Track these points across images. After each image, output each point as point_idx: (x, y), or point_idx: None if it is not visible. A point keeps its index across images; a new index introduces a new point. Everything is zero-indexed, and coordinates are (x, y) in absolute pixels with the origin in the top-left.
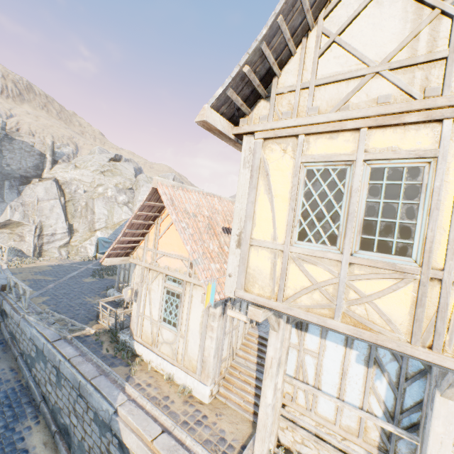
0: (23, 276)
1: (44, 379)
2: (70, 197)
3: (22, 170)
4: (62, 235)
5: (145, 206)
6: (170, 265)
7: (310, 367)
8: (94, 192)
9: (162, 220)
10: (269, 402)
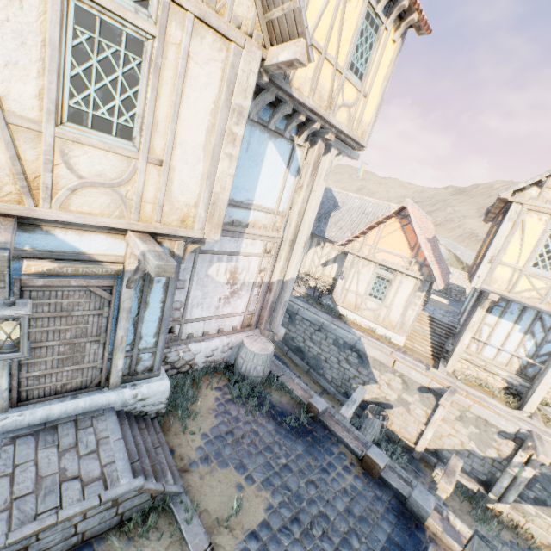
0: None
1: None
2: None
3: None
4: None
5: (387, 216)
6: (388, 259)
7: (485, 332)
8: None
9: (387, 226)
10: (466, 343)
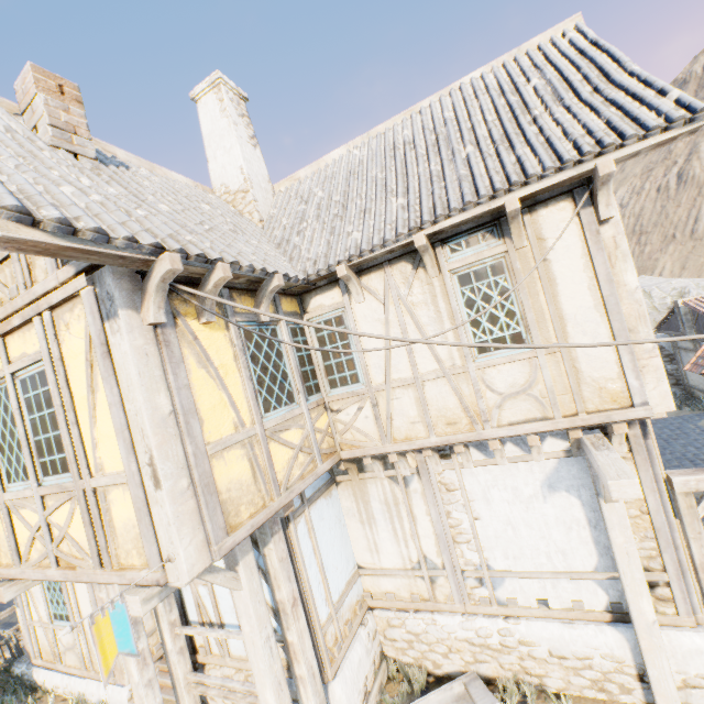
0: None
1: None
2: None
3: None
4: None
5: None
6: None
7: (207, 600)
8: None
9: None
10: (138, 680)
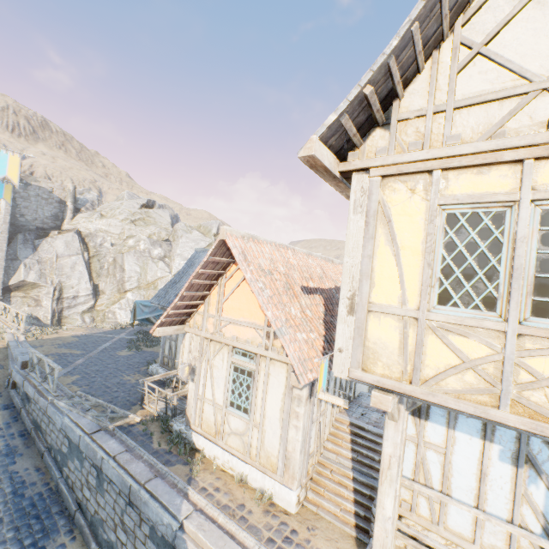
0: (45, 349)
1: (79, 482)
2: (95, 252)
3: (38, 221)
4: (85, 298)
5: (209, 262)
6: (239, 335)
7: (434, 467)
8: (124, 245)
9: (228, 280)
10: (389, 515)
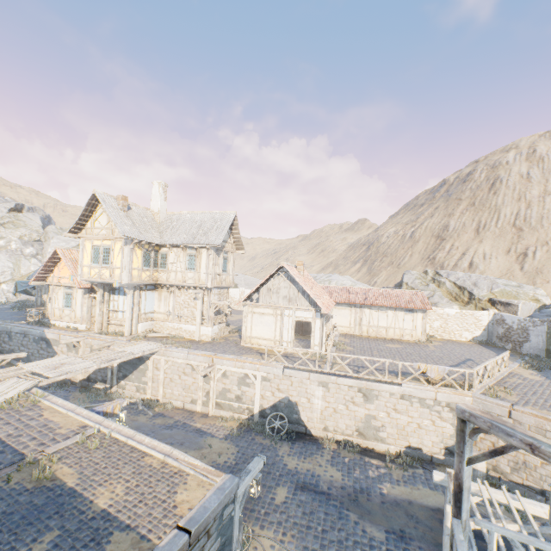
0: None
1: None
2: None
3: None
4: None
5: (52, 257)
6: (67, 282)
7: (116, 305)
8: None
9: (62, 263)
10: (98, 313)
